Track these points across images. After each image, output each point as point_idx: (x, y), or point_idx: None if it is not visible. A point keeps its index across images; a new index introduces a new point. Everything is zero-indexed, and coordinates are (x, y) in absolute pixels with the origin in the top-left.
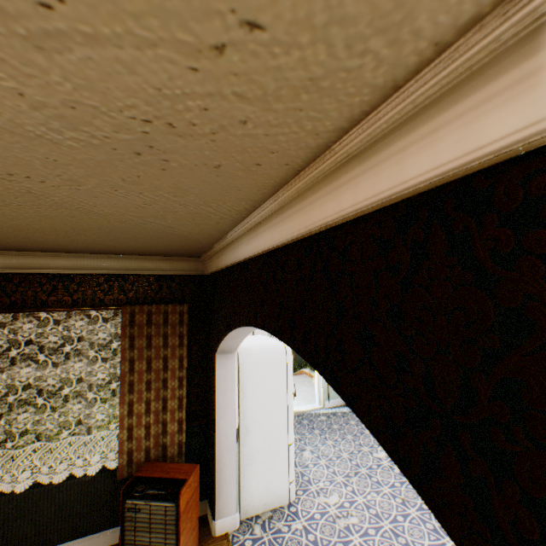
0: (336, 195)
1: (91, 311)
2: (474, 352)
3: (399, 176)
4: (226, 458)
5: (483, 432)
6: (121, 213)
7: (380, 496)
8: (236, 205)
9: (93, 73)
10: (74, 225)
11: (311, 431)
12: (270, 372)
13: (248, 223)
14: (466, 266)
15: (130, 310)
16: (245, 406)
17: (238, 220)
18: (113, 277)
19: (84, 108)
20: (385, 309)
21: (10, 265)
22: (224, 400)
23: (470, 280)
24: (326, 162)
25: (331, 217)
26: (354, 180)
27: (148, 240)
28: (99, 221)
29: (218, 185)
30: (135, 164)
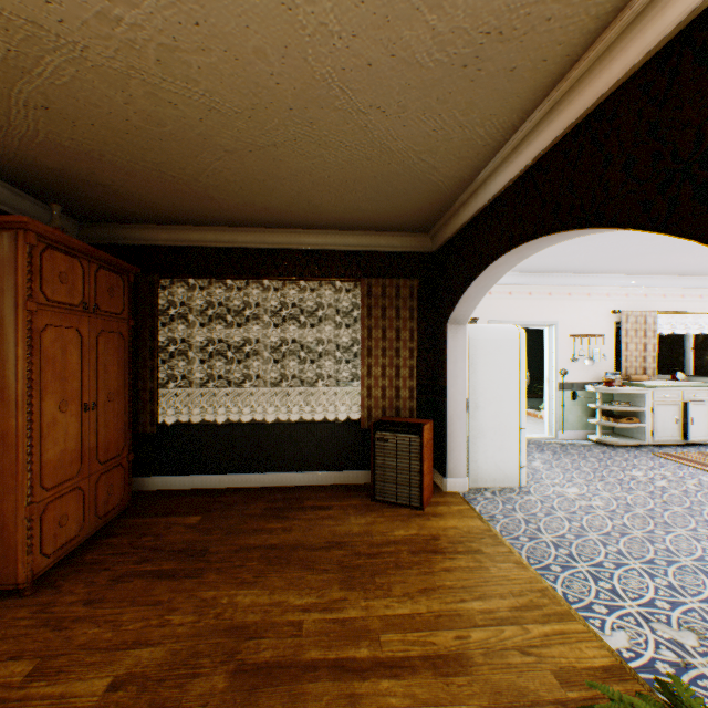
0: (607, 70)
1: (335, 284)
2: (703, 113)
3: (660, 28)
4: (456, 424)
5: (705, 156)
6: (407, 149)
7: (633, 495)
8: (506, 121)
9: (479, 5)
10: (360, 175)
11: (540, 451)
12: (501, 351)
13: (510, 145)
14: (702, 65)
15: (367, 283)
16: (474, 381)
17: (498, 147)
18: (351, 254)
19: (458, 32)
20: (644, 132)
21: (278, 242)
22: (454, 370)
23: (704, 72)
24: (601, 43)
25: (601, 90)
26: (624, 49)
27: (401, 196)
28: (382, 165)
29: (503, 94)
30: (456, 79)
